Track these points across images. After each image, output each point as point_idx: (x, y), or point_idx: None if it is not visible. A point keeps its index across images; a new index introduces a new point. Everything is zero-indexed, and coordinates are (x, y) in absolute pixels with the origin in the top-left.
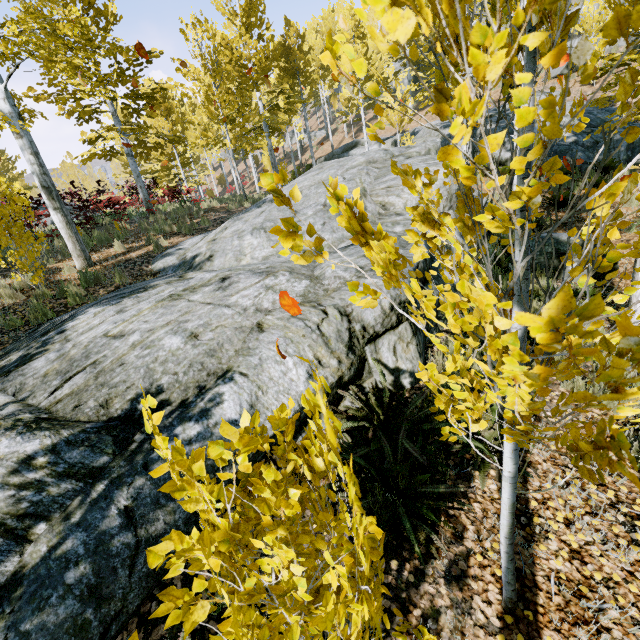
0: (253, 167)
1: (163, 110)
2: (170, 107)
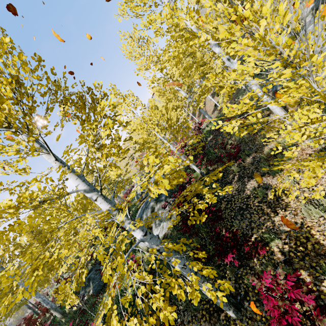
0: (212, 98)
1: (177, 98)
2: (178, 95)
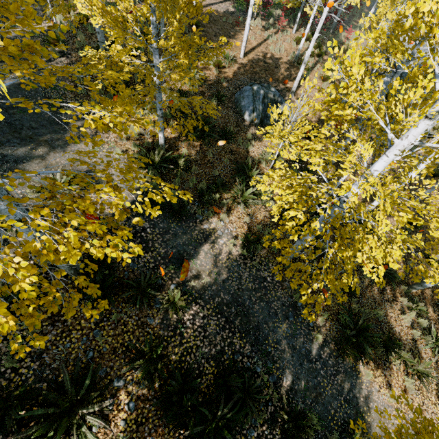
0: None
1: None
2: None
